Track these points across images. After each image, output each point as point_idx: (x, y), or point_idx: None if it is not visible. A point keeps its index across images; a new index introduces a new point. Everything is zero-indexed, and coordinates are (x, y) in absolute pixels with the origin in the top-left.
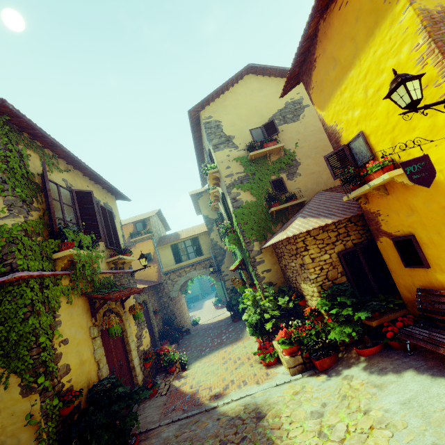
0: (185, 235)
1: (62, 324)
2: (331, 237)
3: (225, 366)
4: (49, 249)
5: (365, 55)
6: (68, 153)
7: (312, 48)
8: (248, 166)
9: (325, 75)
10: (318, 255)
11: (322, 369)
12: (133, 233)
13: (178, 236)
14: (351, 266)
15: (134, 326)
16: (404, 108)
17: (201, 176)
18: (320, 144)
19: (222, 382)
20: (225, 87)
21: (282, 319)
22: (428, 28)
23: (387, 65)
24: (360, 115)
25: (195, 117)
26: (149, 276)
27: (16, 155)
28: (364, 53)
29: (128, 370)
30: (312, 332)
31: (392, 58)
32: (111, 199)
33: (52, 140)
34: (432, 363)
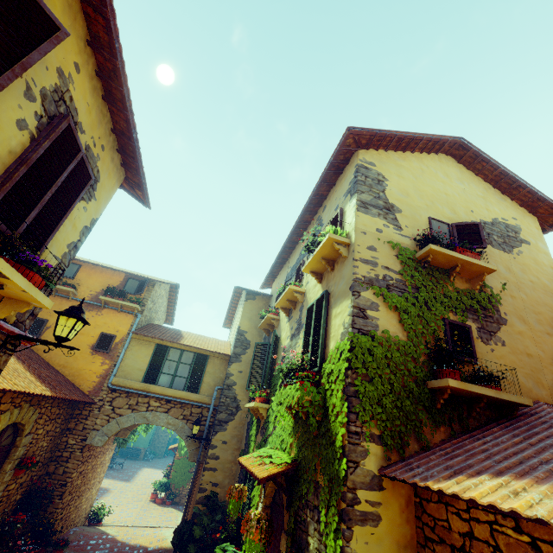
0: (191, 341)
1: None
2: None
3: None
4: None
5: None
6: None
7: None
8: (412, 268)
9: None
10: None
11: None
12: (114, 289)
13: (178, 337)
14: None
15: None
16: None
17: (273, 268)
18: (544, 311)
19: None
20: (413, 143)
21: None
22: None
23: None
24: None
25: (347, 149)
26: (80, 375)
27: None
28: None
29: None
30: None
31: None
32: (114, 168)
33: None
34: None
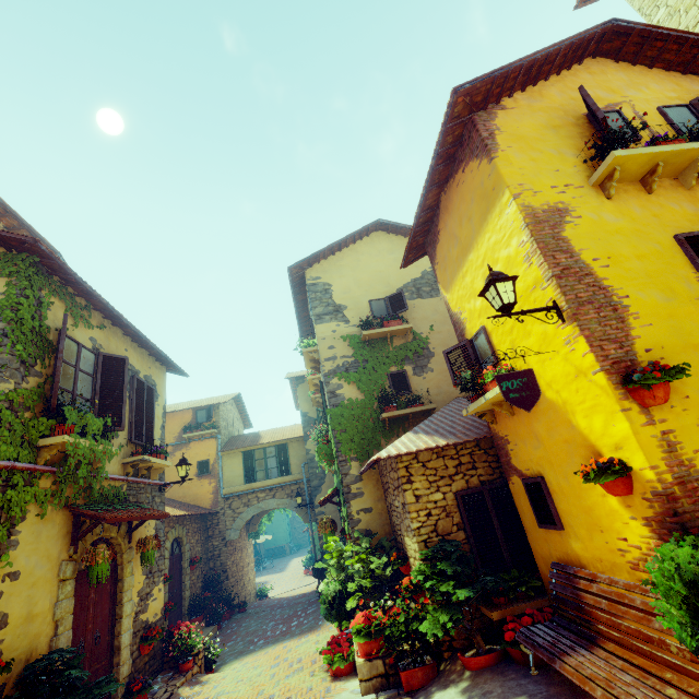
0: (268, 438)
1: (18, 546)
2: (448, 467)
3: (273, 670)
4: (36, 431)
5: (481, 239)
6: (106, 305)
7: (436, 219)
8: (360, 349)
9: (448, 252)
10: (426, 492)
11: (409, 688)
12: (189, 425)
13: (257, 439)
14: (473, 516)
15: (141, 575)
16: (497, 310)
17: None
18: None
19: (256, 696)
20: (344, 243)
21: (375, 595)
22: (530, 227)
23: (500, 256)
24: (481, 306)
25: (297, 275)
26: (199, 498)
27: (33, 303)
28: (480, 237)
29: (109, 652)
30: (400, 618)
31: (504, 249)
32: (159, 370)
33: (88, 288)
34: (556, 689)
